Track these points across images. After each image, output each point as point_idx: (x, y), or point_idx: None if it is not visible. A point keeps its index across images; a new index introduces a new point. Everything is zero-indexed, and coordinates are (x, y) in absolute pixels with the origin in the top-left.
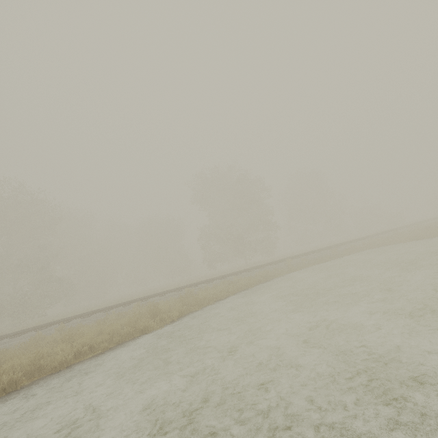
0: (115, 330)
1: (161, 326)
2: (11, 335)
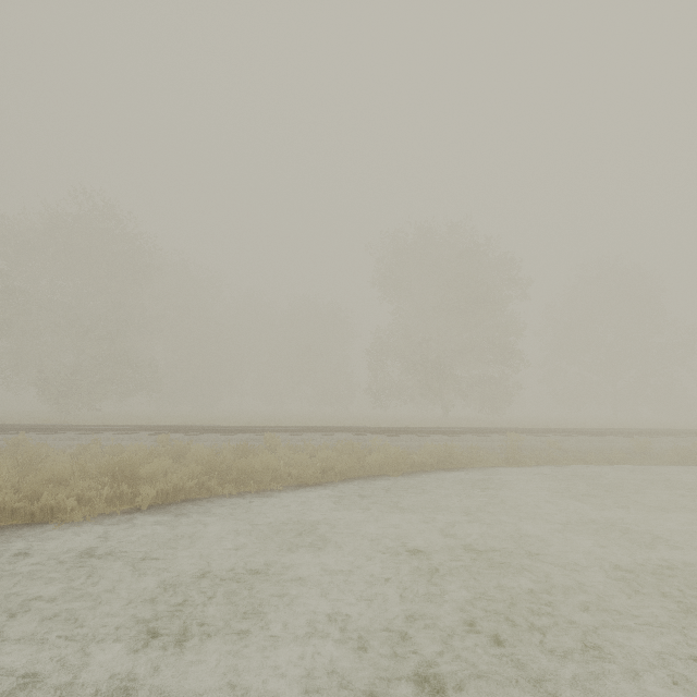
0: None
1: (94, 514)
2: None
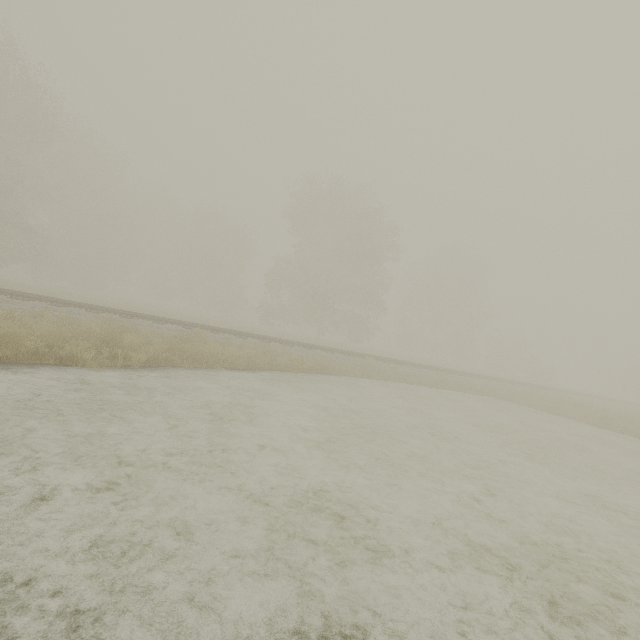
0: (12, 337)
1: (104, 365)
2: None
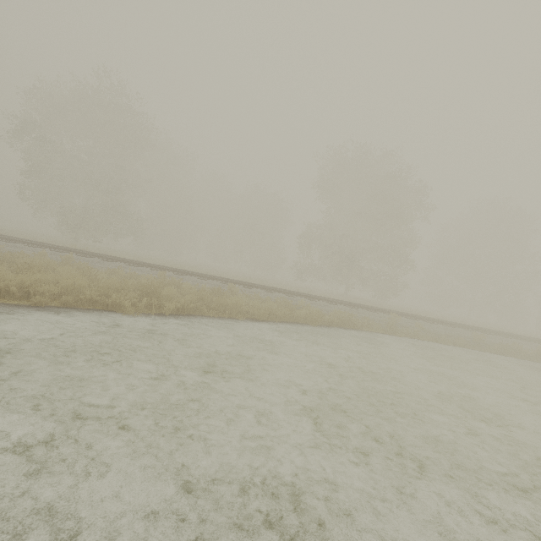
0: (77, 287)
1: (140, 312)
2: (30, 243)
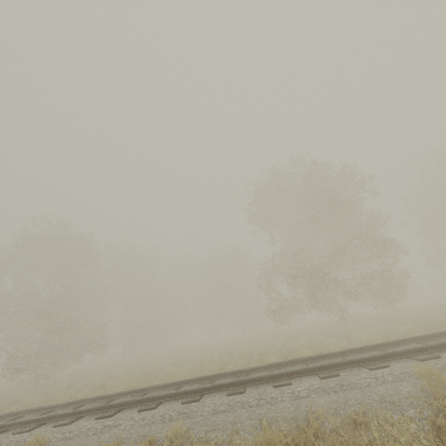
0: None
1: None
2: None
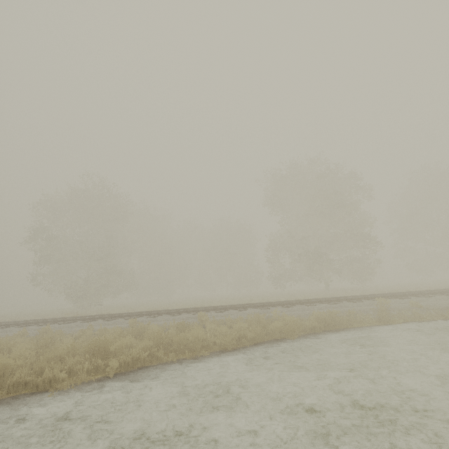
0: (8, 370)
1: (78, 383)
2: (21, 324)
